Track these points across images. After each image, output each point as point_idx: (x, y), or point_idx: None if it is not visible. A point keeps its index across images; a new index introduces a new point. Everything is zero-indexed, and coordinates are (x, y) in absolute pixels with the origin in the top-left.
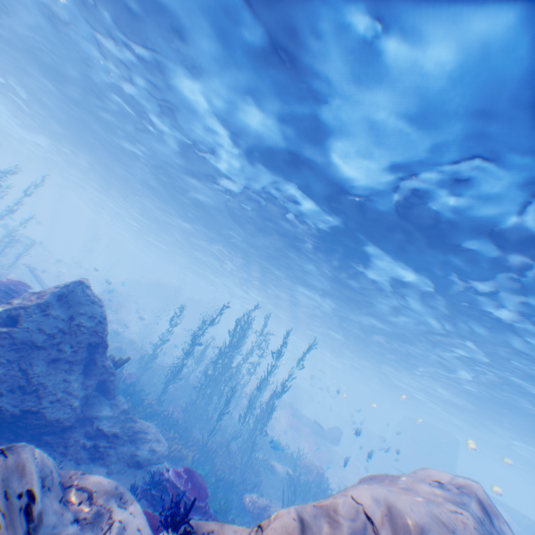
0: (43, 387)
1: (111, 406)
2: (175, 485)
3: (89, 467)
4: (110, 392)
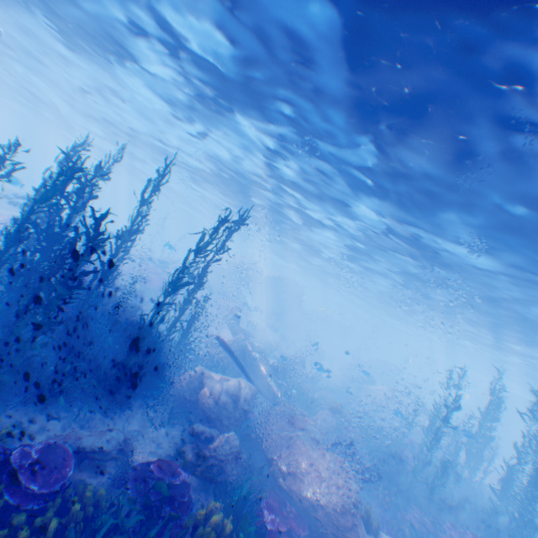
0: None
1: None
2: None
3: None
4: None
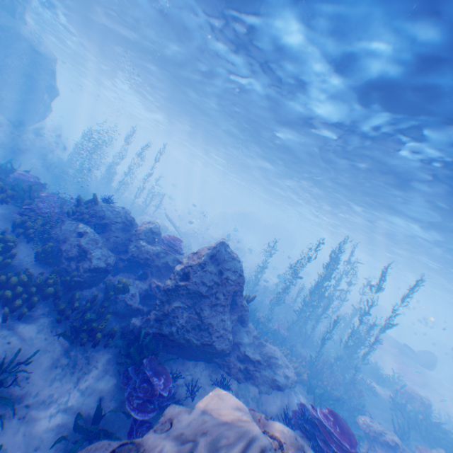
0: (211, 326)
1: (247, 334)
2: (322, 424)
3: (246, 386)
4: (244, 322)
